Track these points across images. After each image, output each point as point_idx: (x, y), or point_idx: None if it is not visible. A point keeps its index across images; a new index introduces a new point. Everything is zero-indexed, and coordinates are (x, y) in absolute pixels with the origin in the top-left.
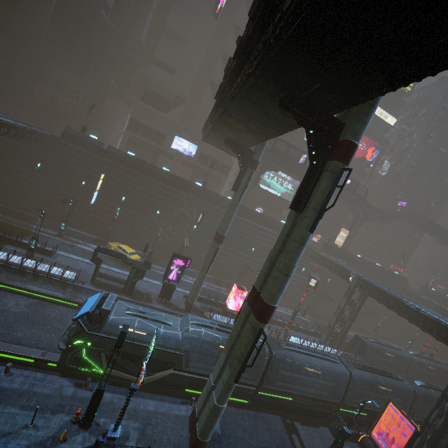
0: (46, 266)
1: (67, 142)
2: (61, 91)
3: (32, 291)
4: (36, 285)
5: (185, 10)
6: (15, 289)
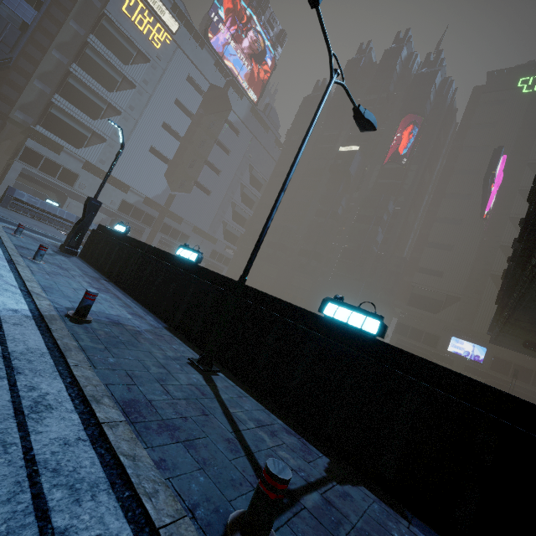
0: None
1: None
2: None
3: None
4: None
5: (447, 223)
6: None
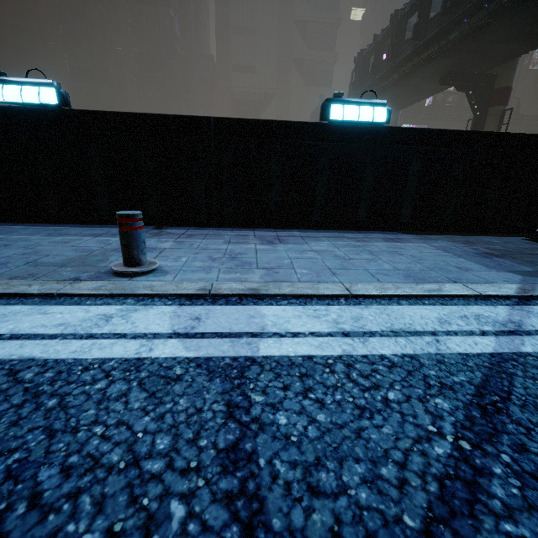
0: None
1: None
2: None
3: None
4: None
5: None
6: None
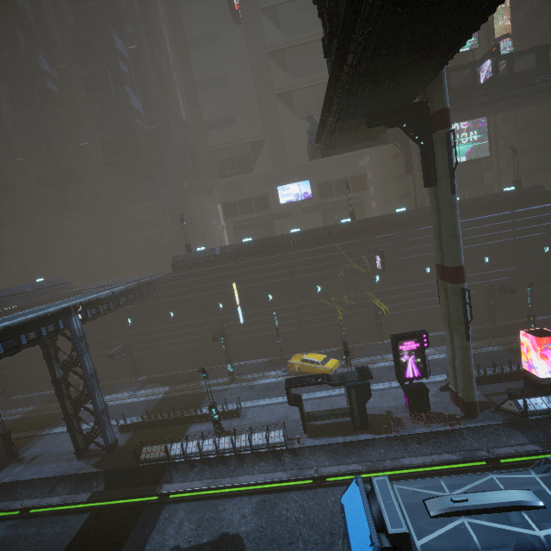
0: (243, 437)
1: (181, 272)
2: (150, 226)
3: (248, 484)
4: (246, 470)
5: (204, 46)
6: (228, 490)
